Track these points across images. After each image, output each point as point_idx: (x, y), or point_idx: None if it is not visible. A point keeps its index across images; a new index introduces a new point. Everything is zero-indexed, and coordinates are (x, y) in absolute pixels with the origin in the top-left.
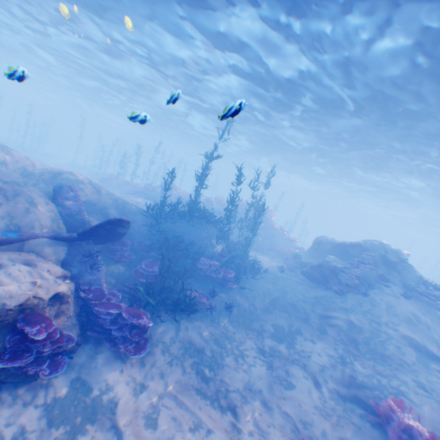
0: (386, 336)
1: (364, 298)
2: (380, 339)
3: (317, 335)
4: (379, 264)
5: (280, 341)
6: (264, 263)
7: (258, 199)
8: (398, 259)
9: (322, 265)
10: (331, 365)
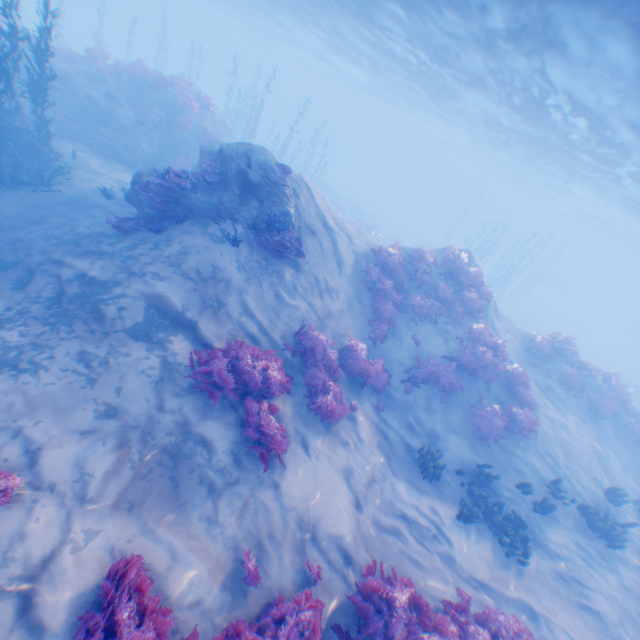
0: (121, 294)
1: (153, 239)
2: (103, 298)
3: (3, 288)
4: (233, 188)
5: None
6: (97, 183)
7: (51, 26)
8: (267, 182)
9: (137, 184)
10: None
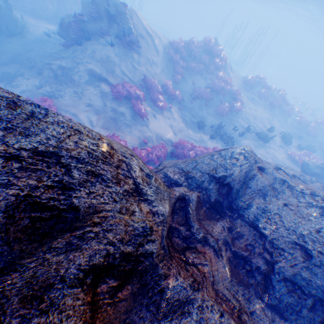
0: (77, 71)
1: (79, 49)
2: (72, 73)
3: (35, 76)
4: (104, 19)
5: (2, 81)
6: (40, 31)
7: None
8: (118, 13)
9: (62, 25)
10: (31, 90)
